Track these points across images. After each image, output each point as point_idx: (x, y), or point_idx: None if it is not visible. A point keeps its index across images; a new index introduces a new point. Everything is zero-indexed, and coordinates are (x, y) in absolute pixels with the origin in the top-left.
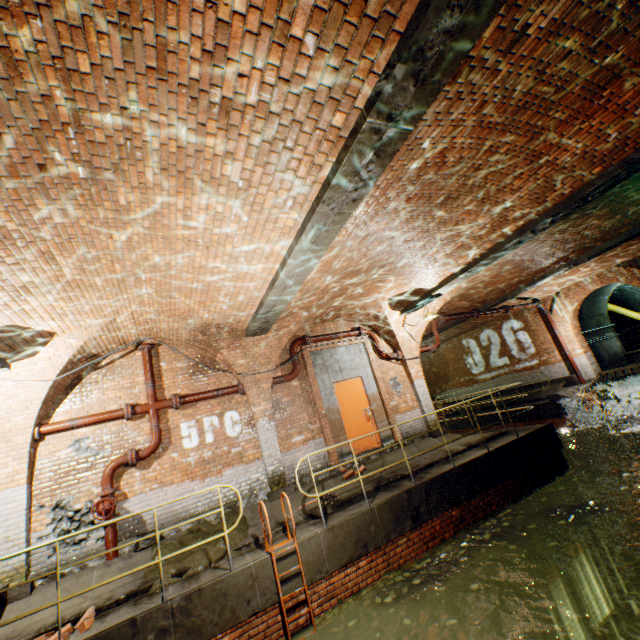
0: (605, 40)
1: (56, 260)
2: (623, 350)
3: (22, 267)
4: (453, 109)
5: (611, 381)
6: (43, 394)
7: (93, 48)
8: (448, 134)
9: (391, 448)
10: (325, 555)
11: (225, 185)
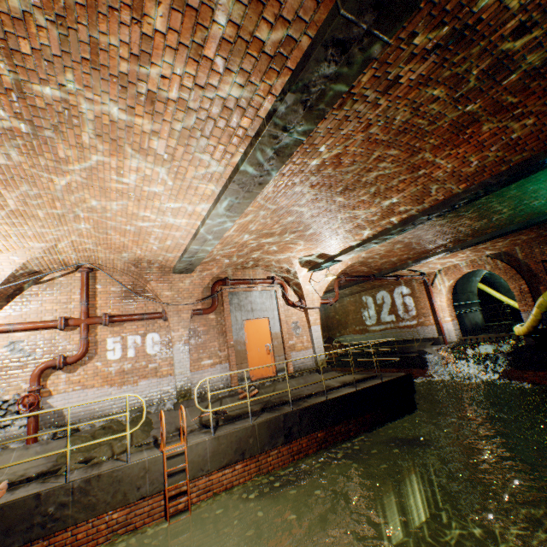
0: (466, 94)
1: (1, 192)
2: (483, 322)
3: None
4: (343, 127)
5: (467, 345)
6: None
7: (33, 36)
8: (341, 143)
9: (283, 378)
10: (209, 458)
11: (152, 155)
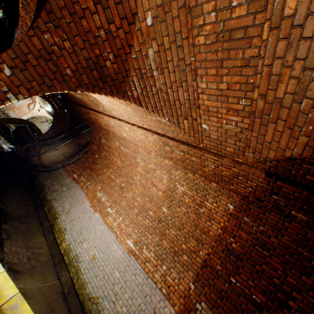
0: None
1: None
2: None
3: None
4: None
5: None
6: None
7: None
8: None
9: (2, 111)
10: None
11: None
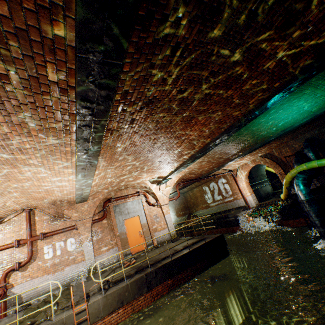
0: (177, 112)
1: None
2: (272, 190)
3: None
4: (122, 137)
5: (262, 207)
6: None
7: None
8: (128, 140)
9: (151, 249)
10: (101, 309)
11: (33, 165)
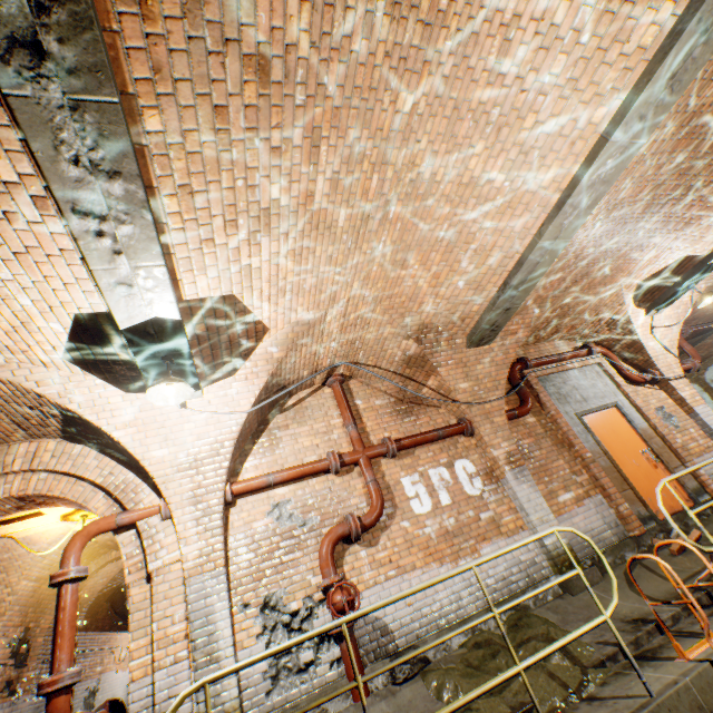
0: None
1: (317, 153)
2: None
3: (279, 161)
4: None
5: None
6: (235, 433)
7: None
8: None
9: (711, 508)
10: None
11: None
